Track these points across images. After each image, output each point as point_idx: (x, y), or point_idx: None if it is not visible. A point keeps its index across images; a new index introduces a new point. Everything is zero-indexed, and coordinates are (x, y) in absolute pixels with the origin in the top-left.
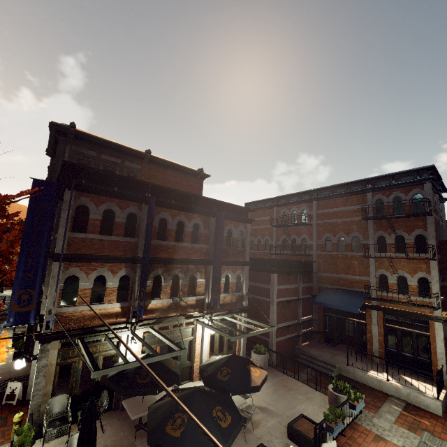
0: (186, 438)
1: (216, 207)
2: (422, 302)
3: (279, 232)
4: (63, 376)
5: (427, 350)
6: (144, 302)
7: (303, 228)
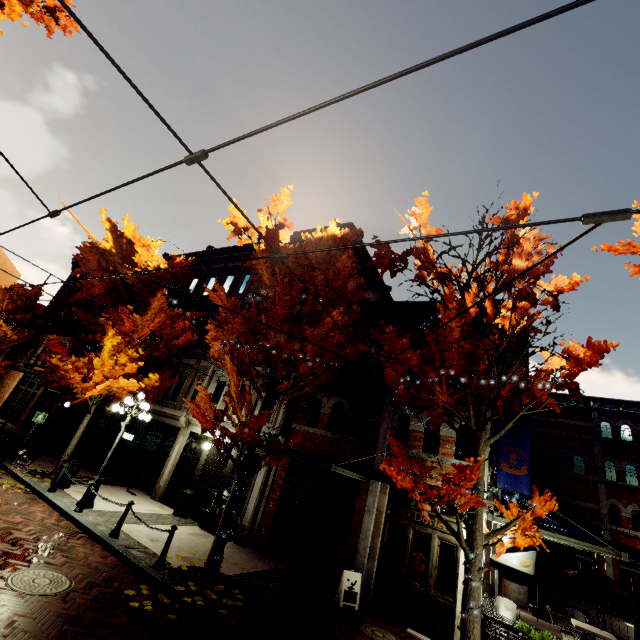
0: None
1: None
2: None
3: None
4: None
5: None
6: None
7: None
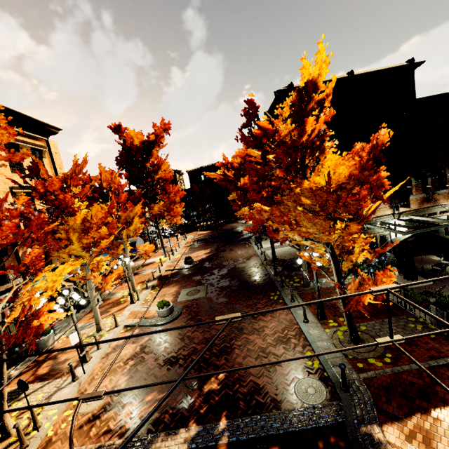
0: None
1: None
2: None
3: None
4: None
5: None
6: (408, 197)
7: None
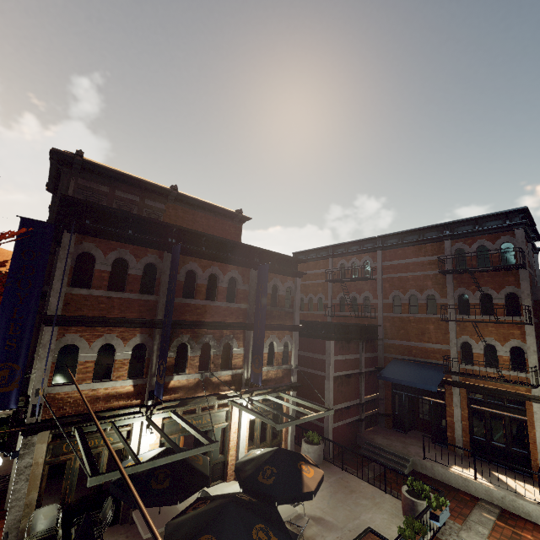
0: None
1: (258, 256)
2: (516, 377)
3: (336, 288)
4: (57, 475)
5: (524, 439)
6: (163, 378)
7: (365, 283)
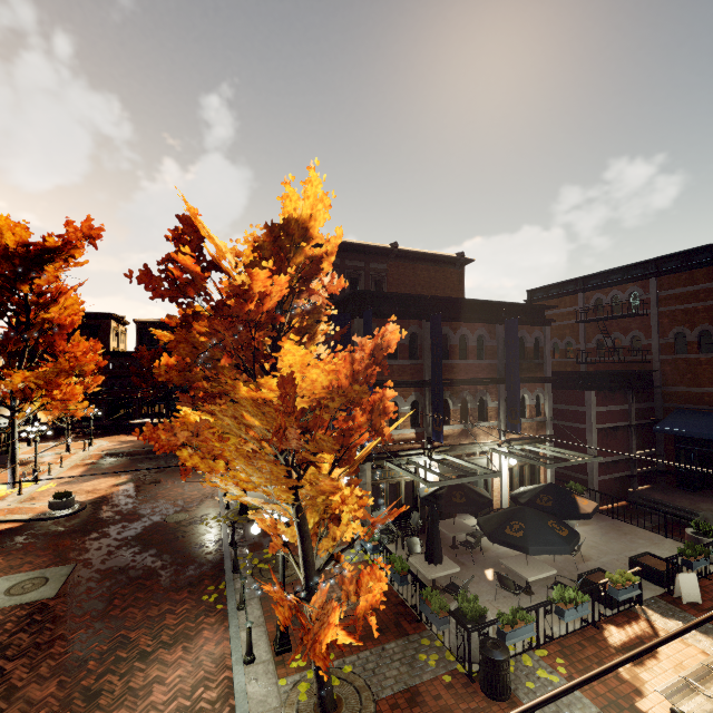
0: (529, 538)
1: (502, 310)
2: None
3: (590, 329)
4: None
5: None
6: (442, 427)
7: (633, 320)
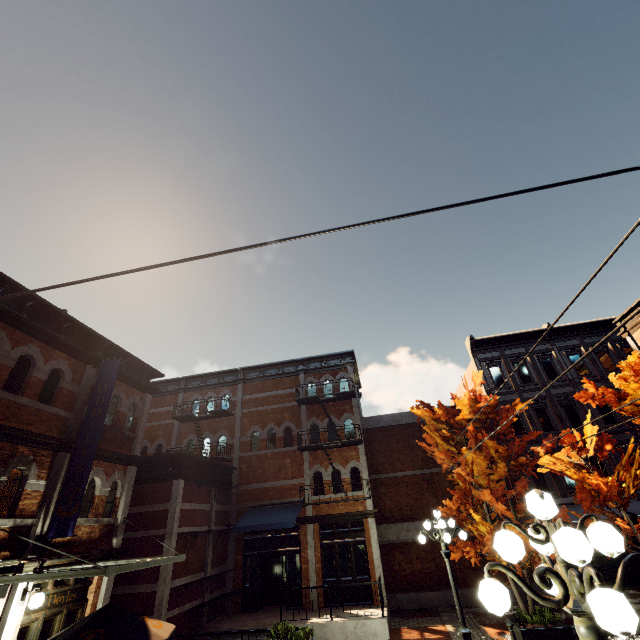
0: None
1: (103, 351)
2: (356, 497)
3: (184, 429)
4: None
5: (365, 562)
6: None
7: (222, 420)
